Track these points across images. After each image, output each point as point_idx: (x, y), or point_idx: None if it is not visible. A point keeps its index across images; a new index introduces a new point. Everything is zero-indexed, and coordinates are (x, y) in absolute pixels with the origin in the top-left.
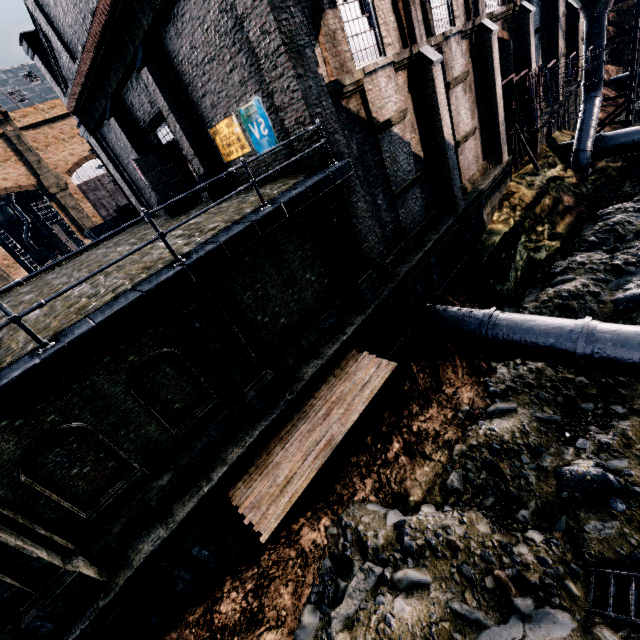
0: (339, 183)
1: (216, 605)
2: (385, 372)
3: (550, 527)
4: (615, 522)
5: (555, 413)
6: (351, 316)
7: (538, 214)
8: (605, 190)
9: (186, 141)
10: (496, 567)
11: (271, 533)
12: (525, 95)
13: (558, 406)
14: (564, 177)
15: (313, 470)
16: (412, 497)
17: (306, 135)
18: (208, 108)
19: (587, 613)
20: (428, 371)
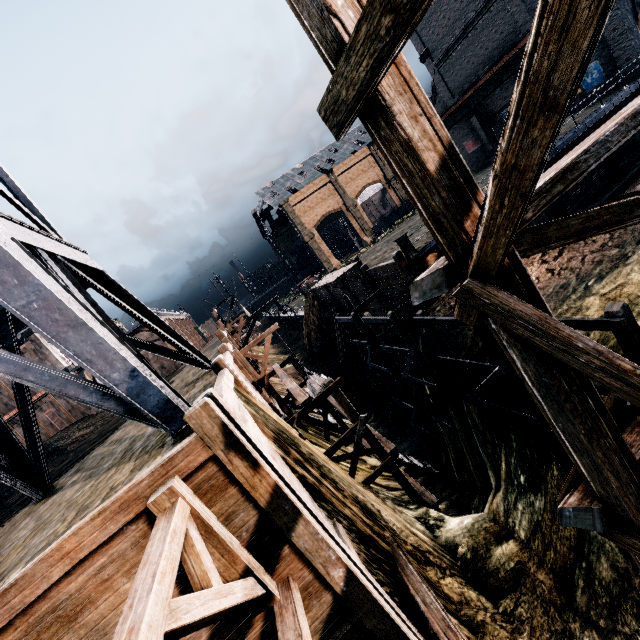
0: None
1: None
2: None
3: None
4: None
5: None
6: None
7: None
8: None
9: None
10: None
11: None
12: None
13: None
14: None
15: None
16: None
17: (632, 63)
18: None
19: None
20: None
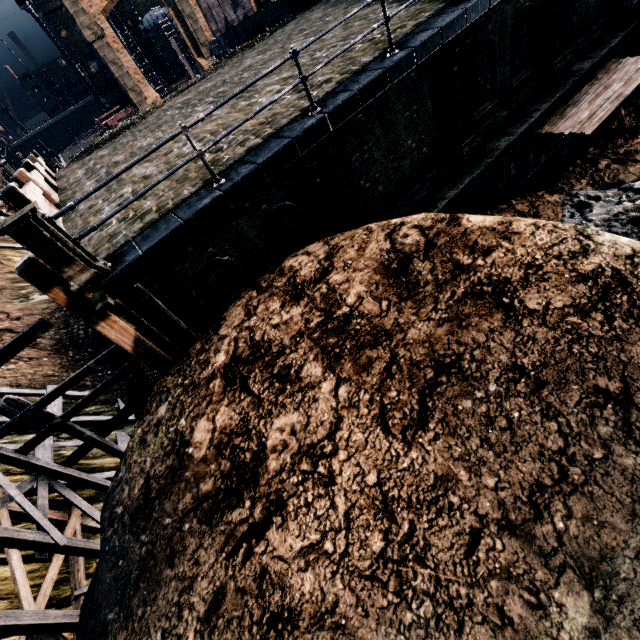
0: None
1: (513, 206)
2: None
3: None
4: None
5: None
6: (610, 35)
7: None
8: None
9: None
10: None
11: (592, 131)
12: None
13: None
14: None
15: (612, 107)
16: (627, 181)
17: None
18: None
19: None
20: (634, 116)
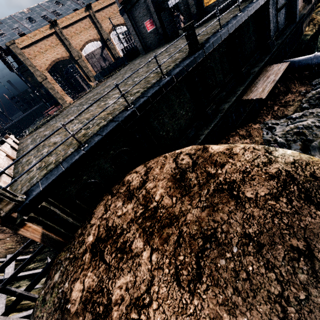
0: None
1: (238, 132)
2: (286, 64)
3: None
4: None
5: None
6: (264, 56)
7: None
8: None
9: None
10: None
11: (265, 96)
12: None
13: None
14: None
15: (272, 85)
16: (289, 114)
17: None
18: None
19: None
20: (284, 86)
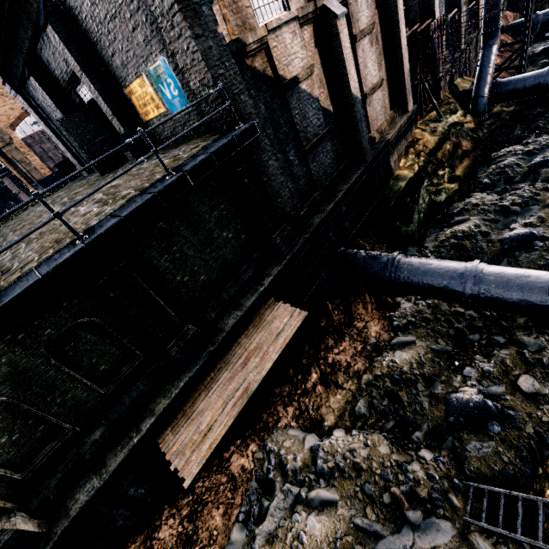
0: (245, 146)
1: (155, 532)
2: (297, 321)
3: (439, 446)
4: (491, 442)
5: (447, 344)
6: (269, 267)
7: (440, 159)
8: (499, 134)
9: (103, 101)
10: (393, 484)
11: (193, 479)
12: (429, 45)
13: (450, 338)
14: (463, 122)
15: (231, 417)
16: (326, 422)
17: (211, 97)
18: (119, 67)
19: (465, 522)
20: (342, 308)
